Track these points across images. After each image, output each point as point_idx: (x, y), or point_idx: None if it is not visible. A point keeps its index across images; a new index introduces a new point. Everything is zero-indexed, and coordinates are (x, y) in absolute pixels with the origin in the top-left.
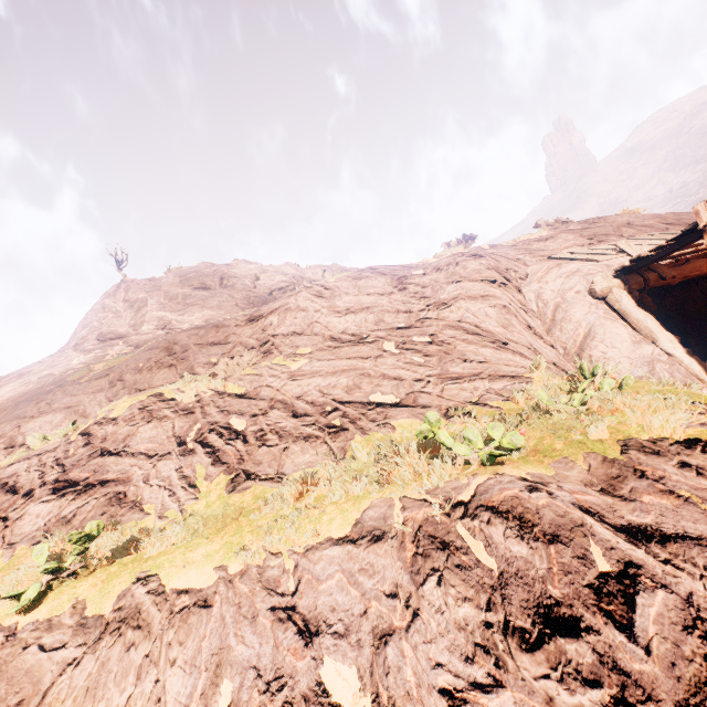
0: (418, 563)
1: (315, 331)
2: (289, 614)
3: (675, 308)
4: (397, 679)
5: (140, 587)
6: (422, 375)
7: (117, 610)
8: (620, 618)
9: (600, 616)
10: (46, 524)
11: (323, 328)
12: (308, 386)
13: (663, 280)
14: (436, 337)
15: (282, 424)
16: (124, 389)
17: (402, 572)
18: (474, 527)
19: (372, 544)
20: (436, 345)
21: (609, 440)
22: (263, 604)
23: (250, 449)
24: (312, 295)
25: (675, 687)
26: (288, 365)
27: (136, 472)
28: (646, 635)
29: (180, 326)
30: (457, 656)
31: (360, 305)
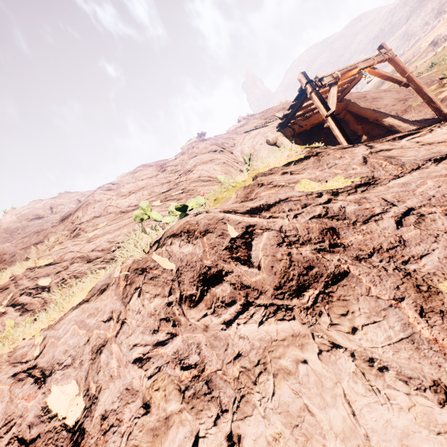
0: (126, 291)
1: (109, 212)
2: (29, 372)
3: None
4: (105, 372)
5: None
6: None
7: None
8: (243, 257)
9: (232, 262)
10: None
11: (114, 208)
12: (100, 241)
13: (301, 127)
14: (186, 189)
15: (79, 270)
16: None
17: (117, 302)
18: (162, 251)
19: (100, 295)
20: (185, 193)
21: (248, 178)
22: (5, 375)
23: (52, 294)
24: (103, 190)
25: (273, 278)
26: (87, 235)
27: None
28: (258, 259)
29: None
30: (148, 333)
31: (138, 187)
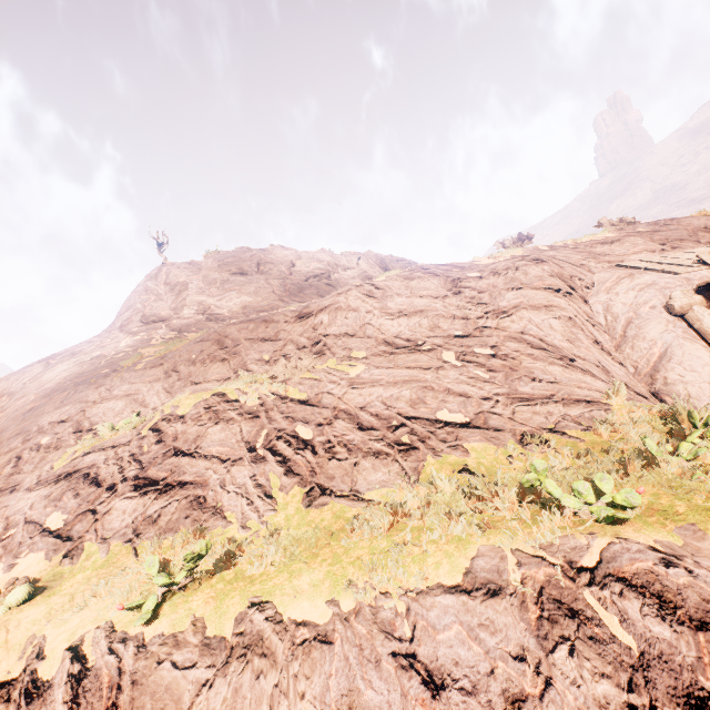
0: (544, 628)
1: (367, 334)
2: (411, 662)
3: None
4: None
5: (257, 614)
6: (489, 392)
7: (239, 635)
8: None
9: None
10: (134, 521)
11: (375, 331)
12: (370, 396)
13: None
14: (499, 350)
15: (349, 437)
16: (179, 381)
17: (527, 635)
18: (604, 598)
19: (489, 598)
20: (500, 359)
21: None
22: (383, 649)
23: (320, 461)
24: (362, 295)
25: None
26: (346, 370)
27: (211, 476)
28: None
29: (219, 312)
30: None
31: (413, 308)
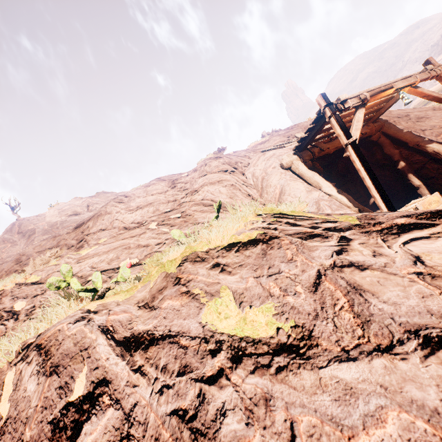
0: None
1: (114, 226)
2: None
3: (344, 169)
4: None
5: None
6: (163, 239)
7: None
8: None
9: None
10: None
11: (119, 223)
12: (86, 264)
13: (322, 151)
14: (185, 213)
15: (50, 298)
16: None
17: None
18: (17, 370)
19: None
20: (182, 217)
21: (179, 256)
22: None
23: (16, 324)
24: (116, 202)
25: None
26: (81, 252)
27: None
28: None
29: None
30: None
31: (146, 202)
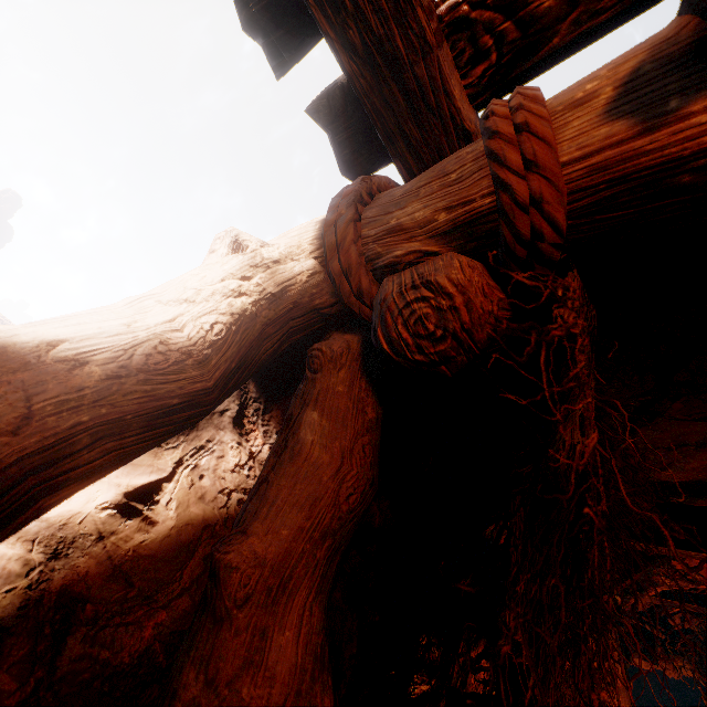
0: None
1: None
2: None
3: None
4: None
5: None
6: None
7: None
8: None
9: None
10: None
11: None
12: None
13: None
14: None
15: None
16: None
17: None
18: None
19: None
20: None
21: None
22: None
23: None
24: None
25: None
26: None
27: None
28: None
29: None
30: None
31: None
